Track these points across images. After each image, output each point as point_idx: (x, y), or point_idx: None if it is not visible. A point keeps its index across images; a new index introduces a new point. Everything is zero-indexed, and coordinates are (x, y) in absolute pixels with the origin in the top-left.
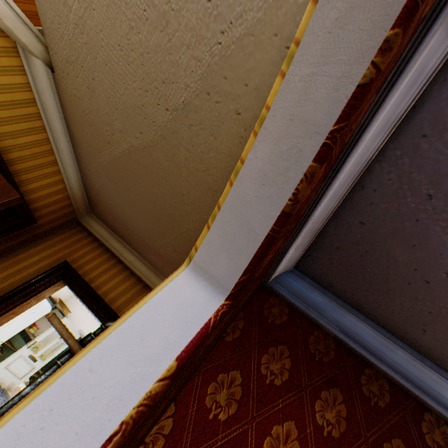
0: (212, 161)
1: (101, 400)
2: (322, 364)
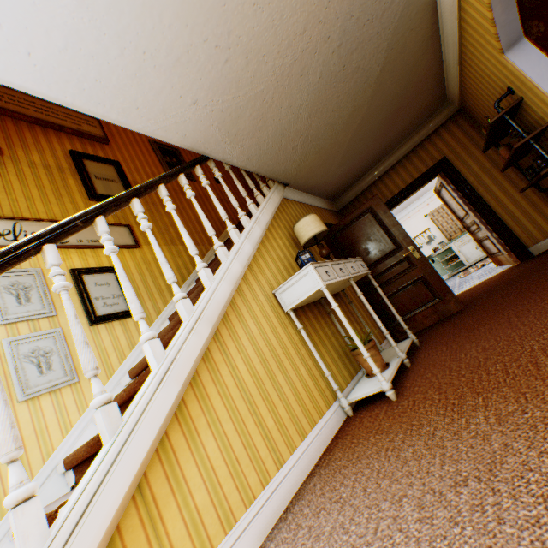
0: (407, 60)
1: (546, 71)
2: (543, 1)
